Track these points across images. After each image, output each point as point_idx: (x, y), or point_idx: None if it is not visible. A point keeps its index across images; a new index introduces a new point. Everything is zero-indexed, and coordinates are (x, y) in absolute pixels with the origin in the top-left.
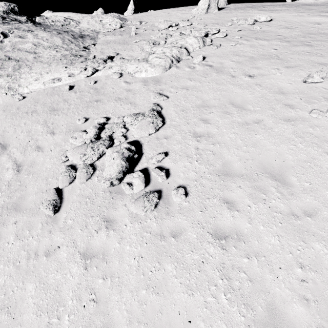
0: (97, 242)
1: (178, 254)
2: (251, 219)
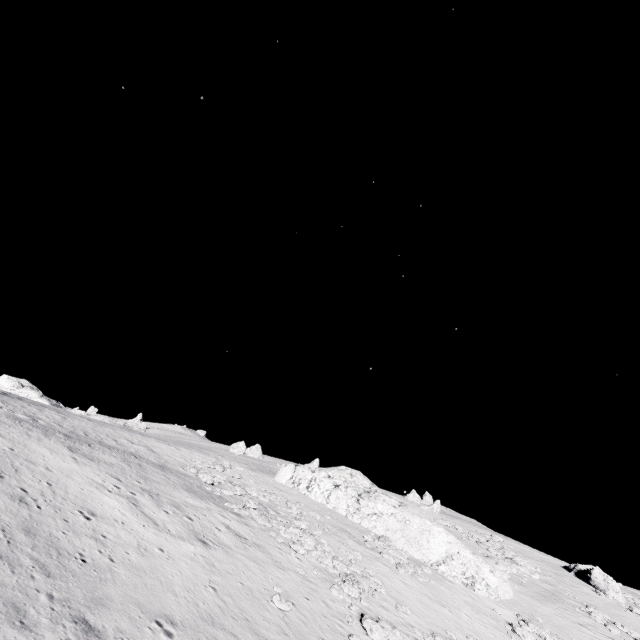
0: None
1: None
2: None
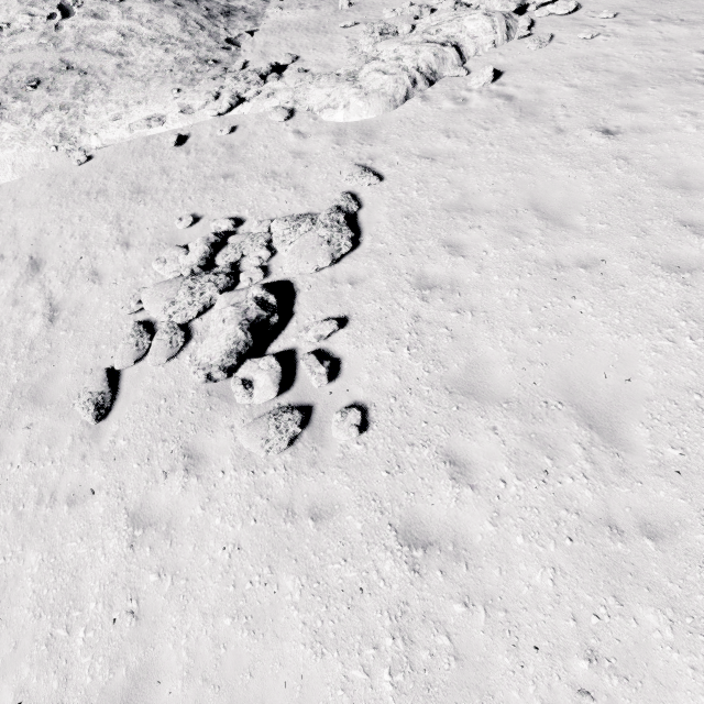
0: (163, 496)
1: (313, 560)
2: (500, 515)
